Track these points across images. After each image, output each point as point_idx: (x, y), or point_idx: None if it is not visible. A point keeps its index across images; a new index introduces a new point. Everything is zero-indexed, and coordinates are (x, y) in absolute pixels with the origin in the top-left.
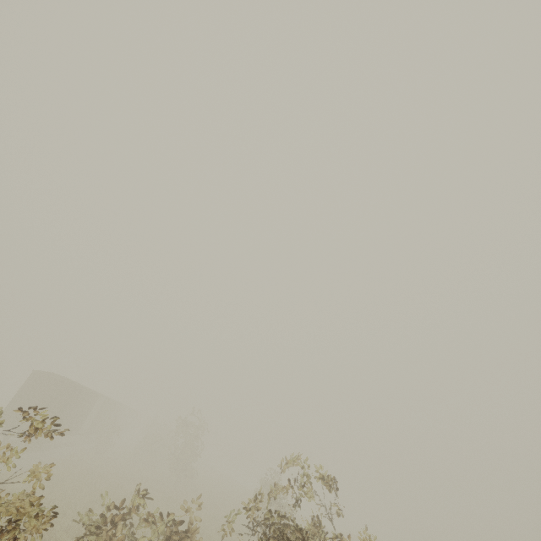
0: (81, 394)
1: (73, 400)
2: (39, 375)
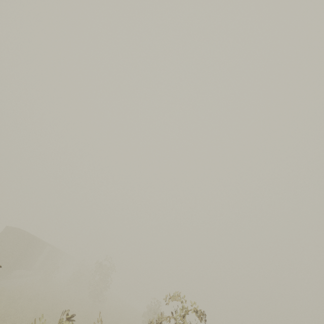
0: (36, 243)
1: (30, 246)
2: (9, 229)
